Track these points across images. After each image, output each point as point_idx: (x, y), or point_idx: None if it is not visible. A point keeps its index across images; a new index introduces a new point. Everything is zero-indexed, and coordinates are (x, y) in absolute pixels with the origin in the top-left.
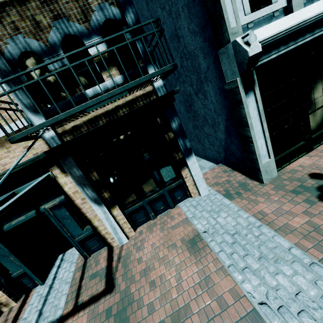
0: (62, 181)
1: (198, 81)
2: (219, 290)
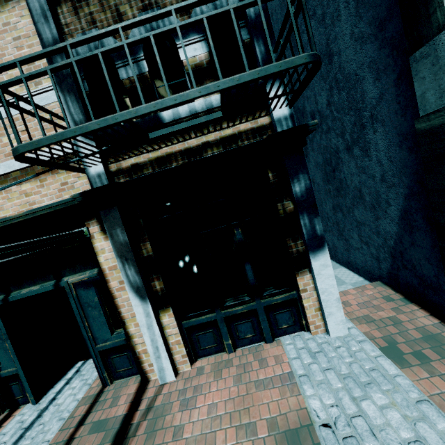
0: (99, 246)
1: (355, 124)
2: None
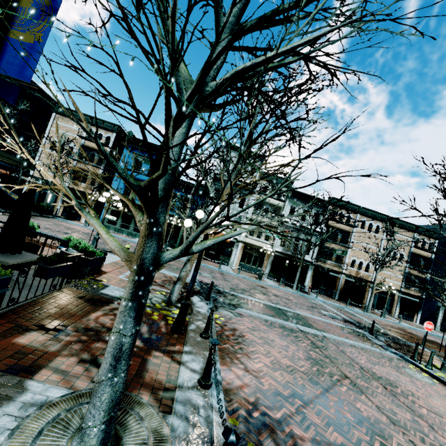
0: (396, 296)
1: (427, 299)
2: None
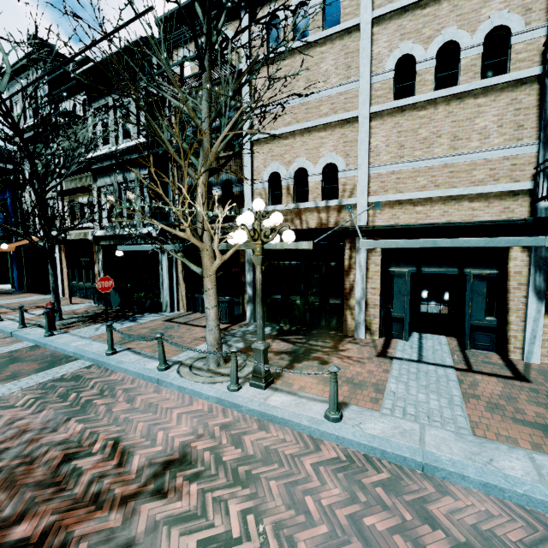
0: (513, 255)
1: None
2: None
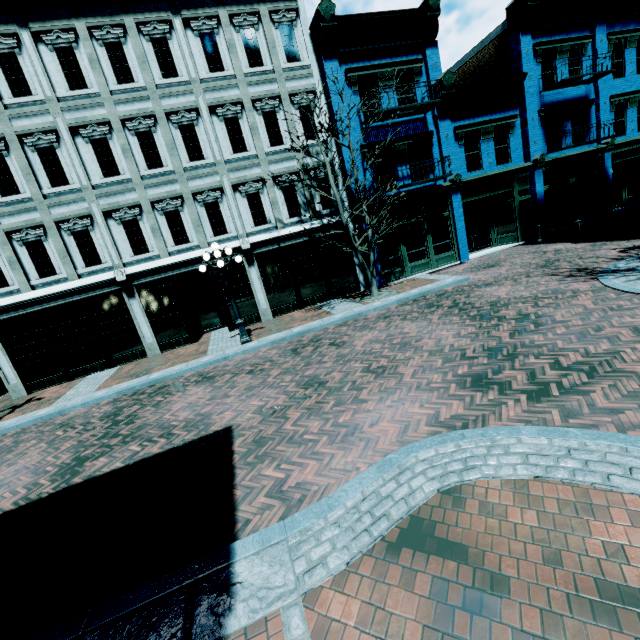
0: None
1: None
2: None
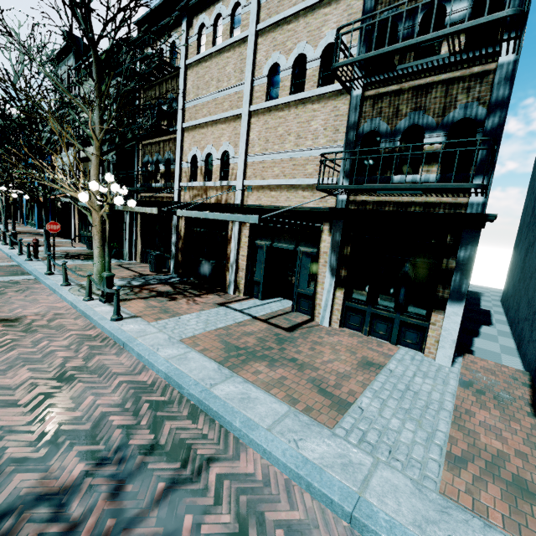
0: (324, 238)
1: None
2: (345, 385)
